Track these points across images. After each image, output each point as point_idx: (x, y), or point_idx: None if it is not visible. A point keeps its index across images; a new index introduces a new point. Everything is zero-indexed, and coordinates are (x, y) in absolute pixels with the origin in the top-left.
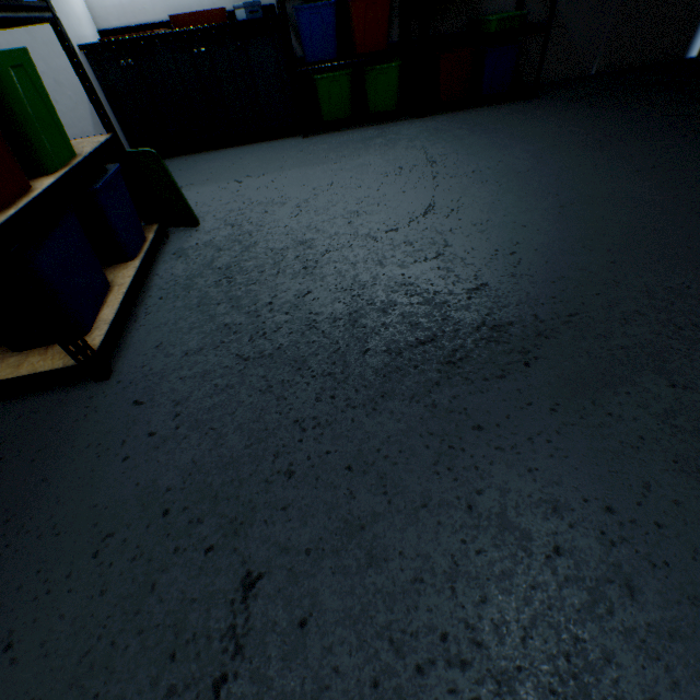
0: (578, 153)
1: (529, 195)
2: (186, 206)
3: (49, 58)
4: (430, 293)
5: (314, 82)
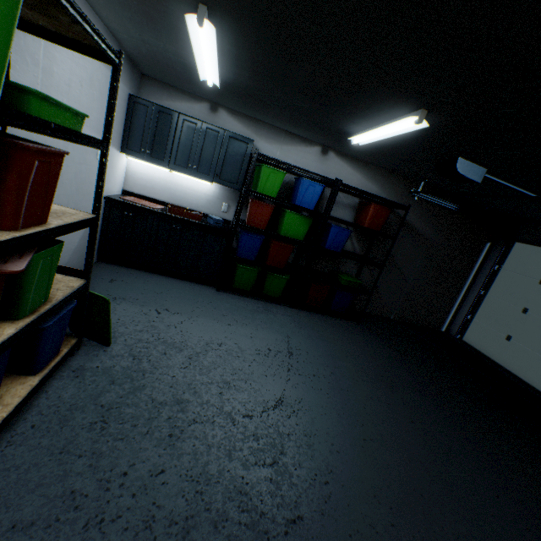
0: (378, 386)
1: (346, 416)
2: (108, 332)
3: (81, 202)
4: (258, 512)
5: (236, 265)
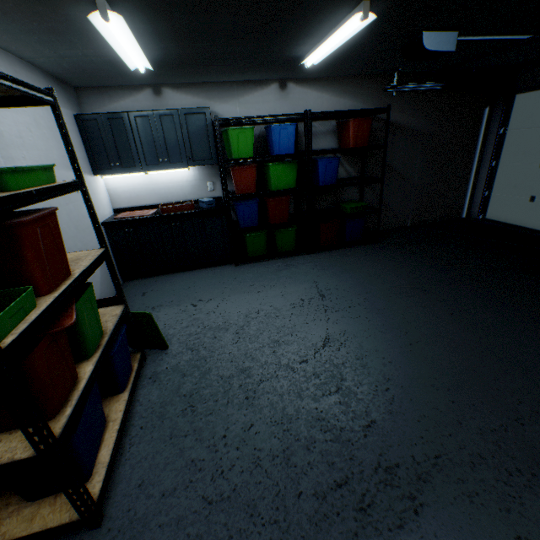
0: (412, 294)
1: (389, 331)
2: (162, 338)
3: (84, 238)
4: (337, 429)
5: (244, 236)
